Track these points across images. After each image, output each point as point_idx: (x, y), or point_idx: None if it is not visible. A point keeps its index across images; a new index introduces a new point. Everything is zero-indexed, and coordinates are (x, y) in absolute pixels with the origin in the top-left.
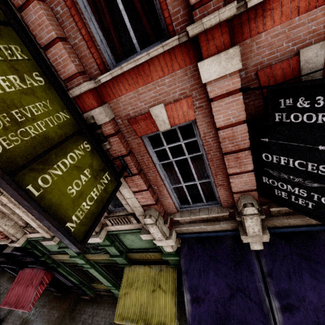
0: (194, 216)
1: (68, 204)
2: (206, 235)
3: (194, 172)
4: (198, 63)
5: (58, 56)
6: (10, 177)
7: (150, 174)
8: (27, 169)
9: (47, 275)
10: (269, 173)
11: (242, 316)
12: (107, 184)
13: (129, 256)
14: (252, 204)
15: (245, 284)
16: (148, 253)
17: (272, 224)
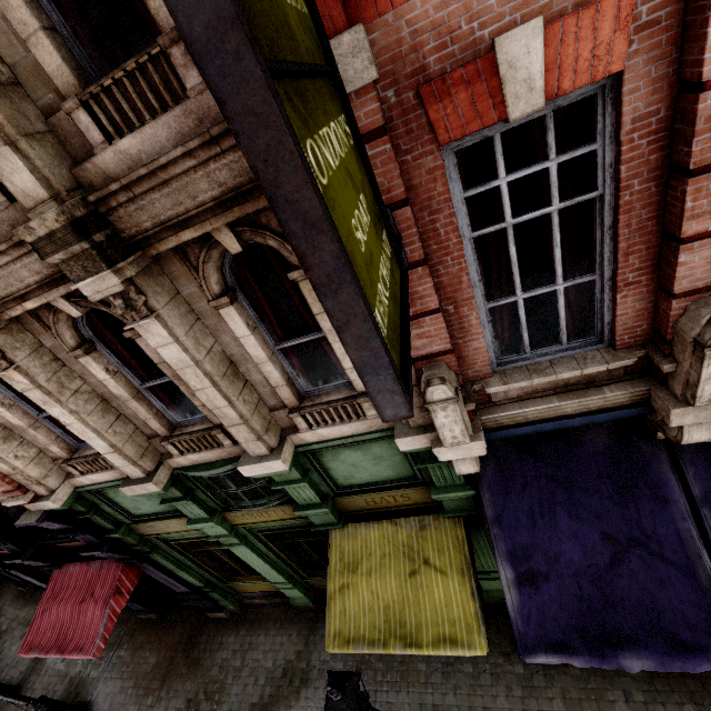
0: (543, 377)
1: (363, 269)
2: (559, 427)
3: (559, 257)
4: None
5: None
6: (266, 68)
7: (443, 269)
8: (281, 88)
9: (128, 573)
10: None
11: (646, 599)
12: (391, 262)
13: (341, 504)
14: None
15: (648, 528)
16: (390, 492)
17: None
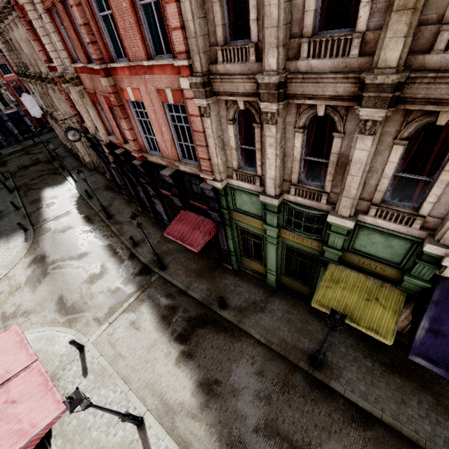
0: None
1: None
2: None
3: None
4: None
5: None
6: None
7: None
8: None
9: (214, 228)
10: None
11: None
12: None
13: (345, 255)
14: None
15: None
16: (378, 263)
17: None
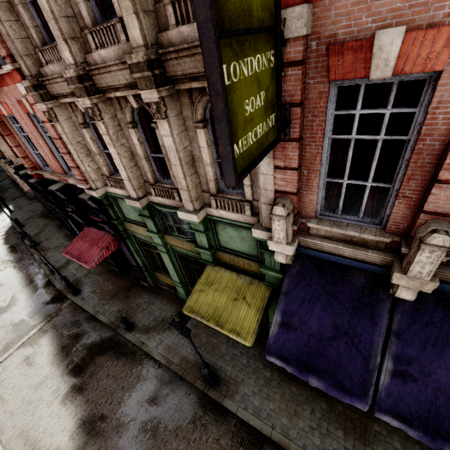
0: (338, 229)
1: (241, 122)
2: (337, 261)
3: (374, 167)
4: None
5: None
6: (218, 36)
7: (309, 149)
8: (228, 41)
9: (114, 242)
10: None
11: (337, 361)
12: (270, 130)
13: (218, 255)
14: (448, 232)
15: (358, 331)
16: (243, 259)
17: (447, 276)
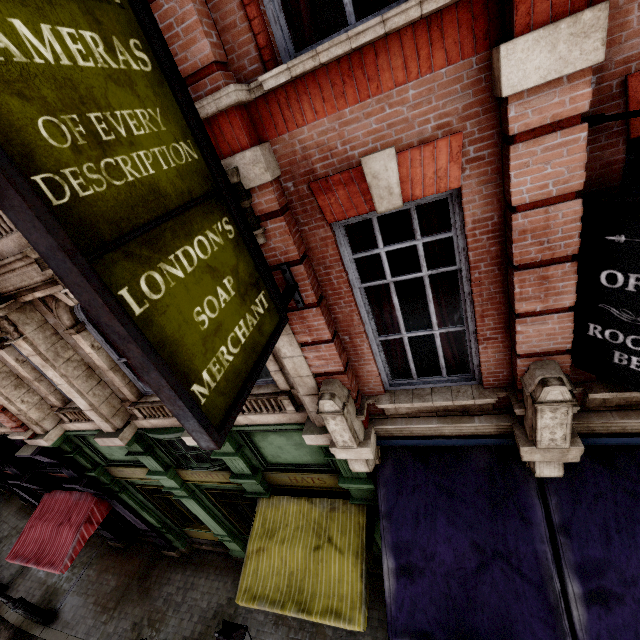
0: (422, 402)
1: (196, 344)
2: (440, 444)
3: (432, 309)
4: (502, 46)
5: (175, 19)
6: (88, 261)
7: (338, 308)
8: (120, 252)
9: (100, 506)
10: (610, 315)
11: (502, 607)
12: (263, 317)
13: (269, 477)
14: (561, 380)
15: (511, 544)
16: (308, 474)
17: (587, 427)
